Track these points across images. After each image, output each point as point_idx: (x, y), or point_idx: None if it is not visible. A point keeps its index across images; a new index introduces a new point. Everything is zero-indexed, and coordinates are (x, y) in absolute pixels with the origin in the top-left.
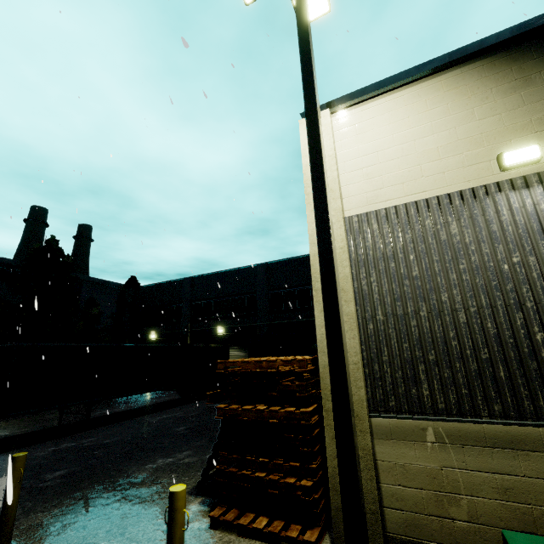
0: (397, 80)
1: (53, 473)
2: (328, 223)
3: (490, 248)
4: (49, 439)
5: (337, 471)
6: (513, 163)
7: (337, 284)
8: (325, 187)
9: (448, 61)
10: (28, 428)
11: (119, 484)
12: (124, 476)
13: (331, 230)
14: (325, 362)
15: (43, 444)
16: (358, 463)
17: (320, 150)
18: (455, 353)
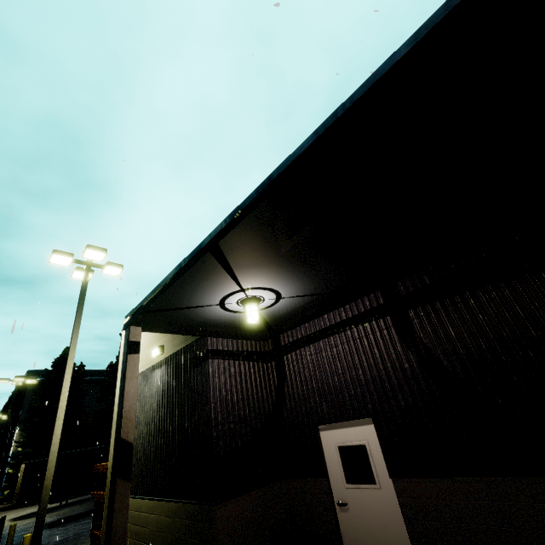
0: (144, 302)
1: (59, 538)
2: (57, 416)
3: (150, 401)
4: (83, 517)
5: (103, 527)
6: (155, 356)
7: (52, 443)
8: (60, 398)
9: (153, 294)
10: (83, 510)
11: (76, 544)
12: (84, 539)
13: (59, 418)
14: (109, 466)
15: (76, 521)
16: (41, 519)
17: (64, 380)
18: (137, 459)
